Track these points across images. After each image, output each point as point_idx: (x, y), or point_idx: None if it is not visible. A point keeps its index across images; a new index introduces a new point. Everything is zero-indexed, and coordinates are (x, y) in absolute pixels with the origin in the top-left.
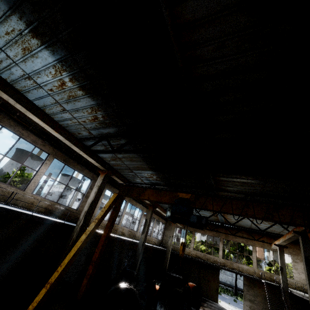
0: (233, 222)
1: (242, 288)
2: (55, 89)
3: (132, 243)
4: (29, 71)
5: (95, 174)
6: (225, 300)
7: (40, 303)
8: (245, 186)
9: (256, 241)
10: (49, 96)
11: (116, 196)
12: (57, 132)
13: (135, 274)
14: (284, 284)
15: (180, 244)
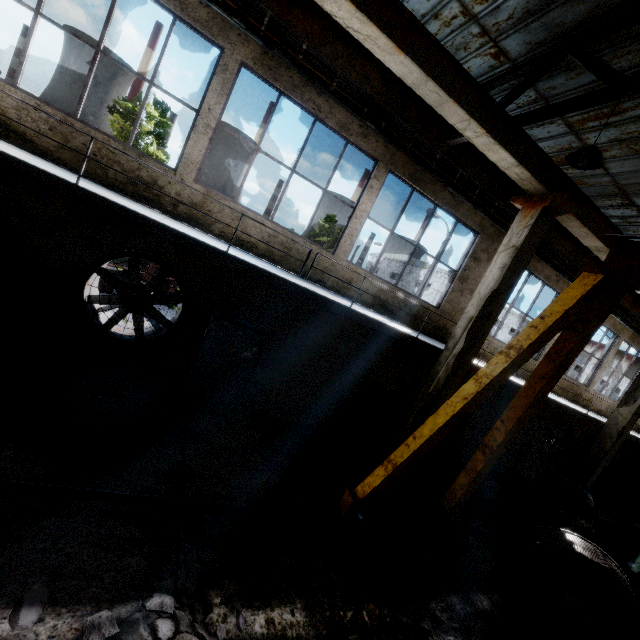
0: None
1: None
2: None
3: (584, 419)
4: None
5: (489, 218)
6: None
7: (376, 492)
8: None
9: None
10: None
11: (594, 284)
12: (403, 50)
13: (590, 501)
14: None
15: None
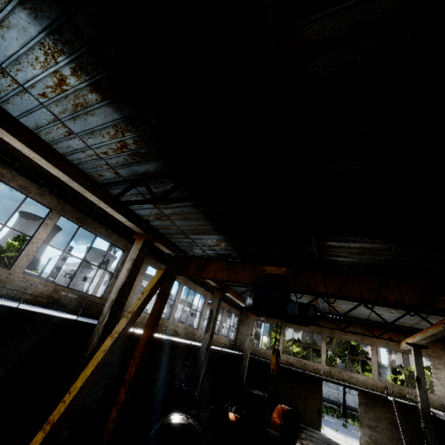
0: (342, 311)
1: (354, 406)
2: (50, 93)
3: (191, 347)
4: (0, 59)
5: (130, 242)
6: (331, 424)
7: None
8: (367, 254)
9: (376, 339)
10: (42, 107)
11: (162, 274)
12: (57, 167)
13: (196, 395)
14: (423, 403)
15: (272, 353)
